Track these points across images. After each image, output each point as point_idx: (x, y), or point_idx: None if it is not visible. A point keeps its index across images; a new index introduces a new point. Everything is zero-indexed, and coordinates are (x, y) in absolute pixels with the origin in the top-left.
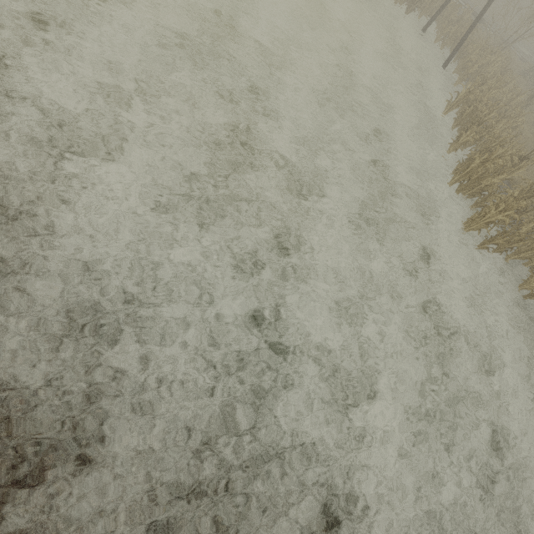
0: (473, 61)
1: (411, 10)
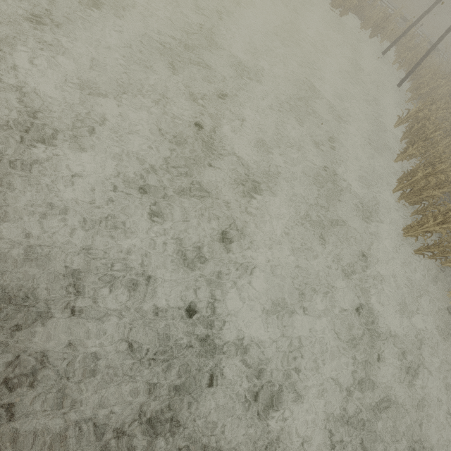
0: (425, 83)
1: (374, 35)
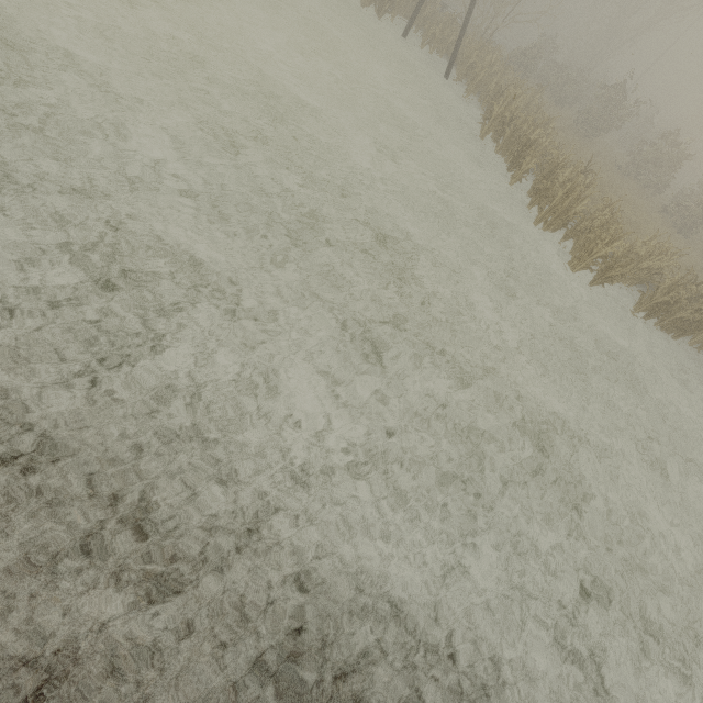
0: (480, 67)
1: (384, 12)
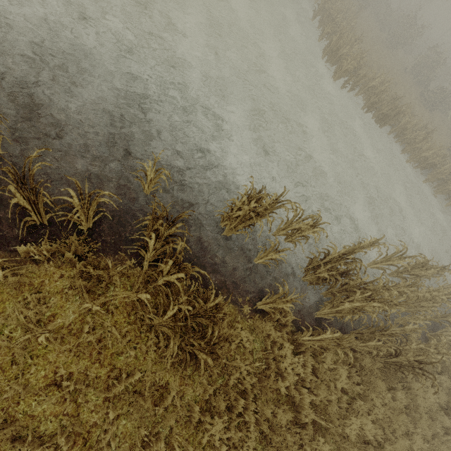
0: None
1: None
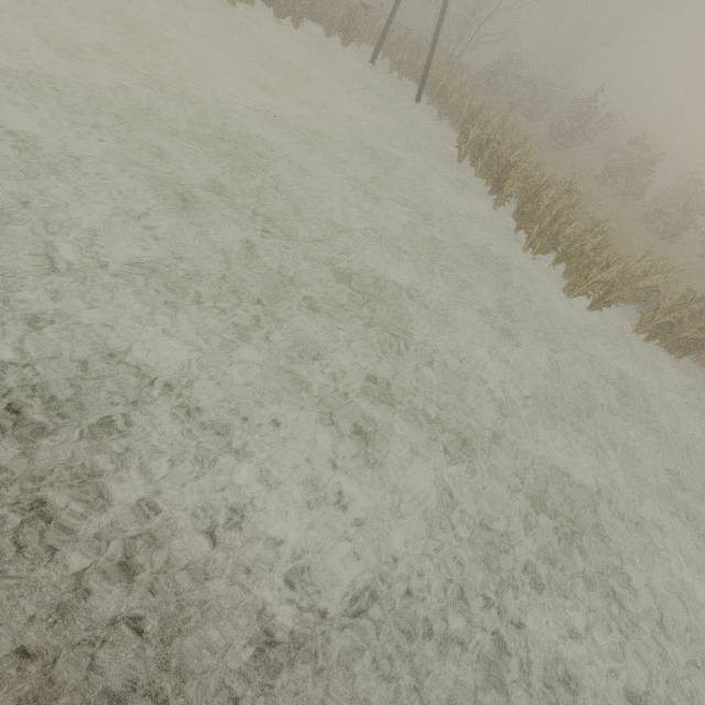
0: (451, 90)
1: (349, 41)
